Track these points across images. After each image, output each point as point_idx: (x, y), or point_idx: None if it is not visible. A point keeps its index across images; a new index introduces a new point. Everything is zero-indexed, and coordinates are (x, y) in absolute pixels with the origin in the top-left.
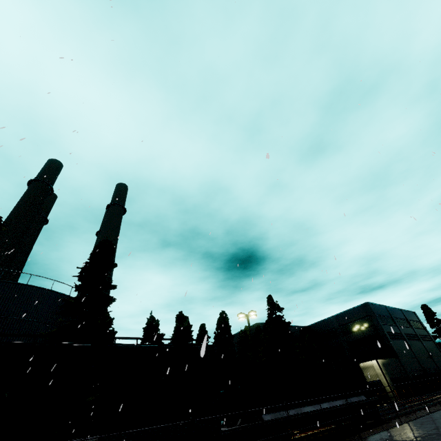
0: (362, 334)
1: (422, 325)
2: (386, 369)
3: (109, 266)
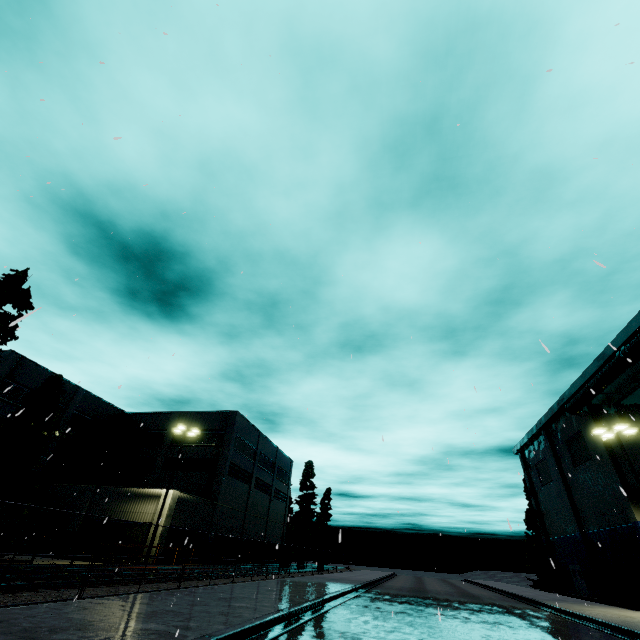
0: (197, 453)
1: (288, 479)
2: (178, 511)
3: None
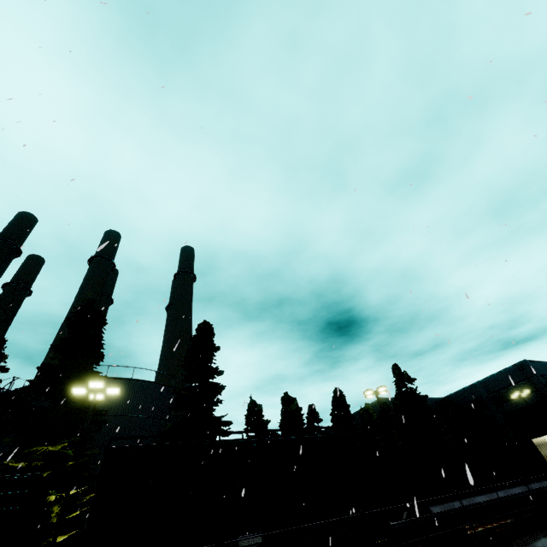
0: (523, 402)
1: None
2: None
3: (213, 350)
